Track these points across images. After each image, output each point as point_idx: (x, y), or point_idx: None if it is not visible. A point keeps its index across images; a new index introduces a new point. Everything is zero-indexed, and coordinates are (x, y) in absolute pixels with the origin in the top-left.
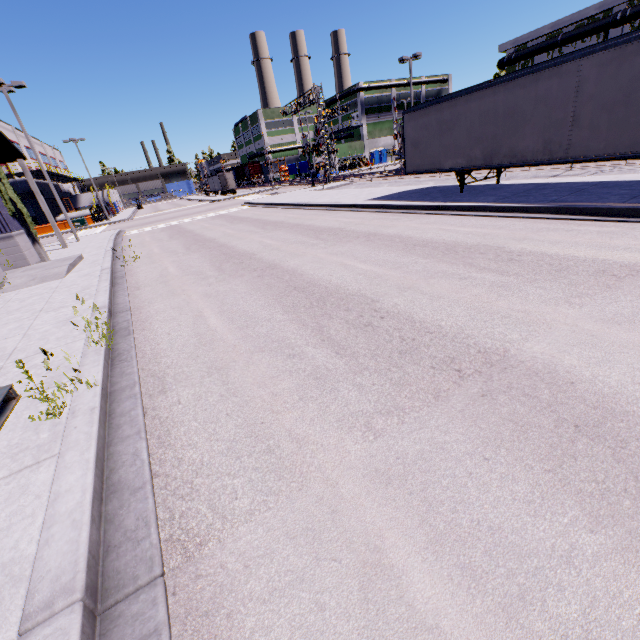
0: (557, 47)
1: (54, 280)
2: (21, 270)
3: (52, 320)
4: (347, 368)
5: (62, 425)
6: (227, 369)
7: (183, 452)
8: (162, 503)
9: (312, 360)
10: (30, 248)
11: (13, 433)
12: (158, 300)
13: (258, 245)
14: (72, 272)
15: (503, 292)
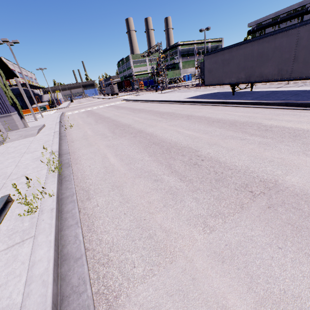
0: (277, 24)
1: (31, 137)
2: (15, 131)
3: (30, 158)
4: (188, 188)
5: (36, 218)
6: (122, 187)
7: (102, 236)
8: (92, 268)
9: (168, 183)
10: (19, 121)
11: (9, 222)
12: (83, 148)
13: (132, 120)
14: (40, 133)
15: (266, 147)
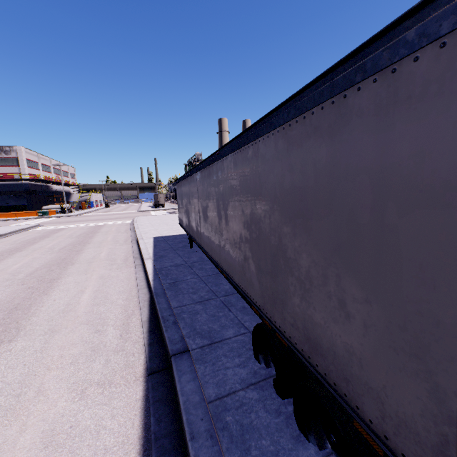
0: None
1: None
2: None
3: None
4: None
5: None
6: None
7: None
8: None
9: None
10: None
11: None
12: None
13: (3, 267)
14: None
15: None
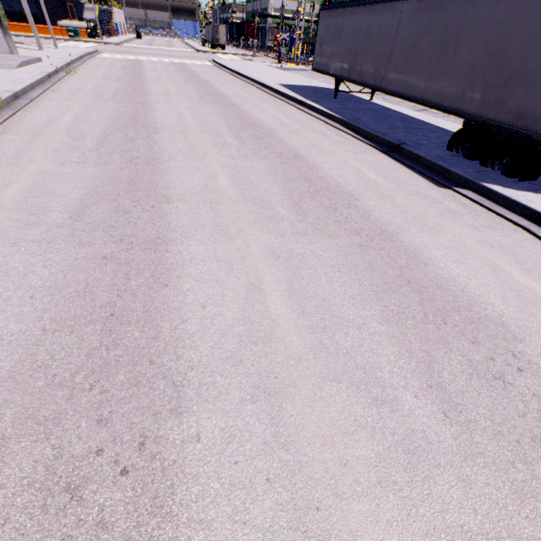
0: None
1: (6, 69)
2: None
3: None
4: (91, 149)
5: None
6: (41, 135)
7: None
8: None
9: (82, 143)
10: (1, 39)
11: None
12: (55, 100)
13: (162, 90)
14: (23, 68)
15: (219, 147)
